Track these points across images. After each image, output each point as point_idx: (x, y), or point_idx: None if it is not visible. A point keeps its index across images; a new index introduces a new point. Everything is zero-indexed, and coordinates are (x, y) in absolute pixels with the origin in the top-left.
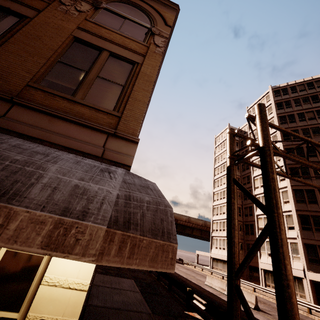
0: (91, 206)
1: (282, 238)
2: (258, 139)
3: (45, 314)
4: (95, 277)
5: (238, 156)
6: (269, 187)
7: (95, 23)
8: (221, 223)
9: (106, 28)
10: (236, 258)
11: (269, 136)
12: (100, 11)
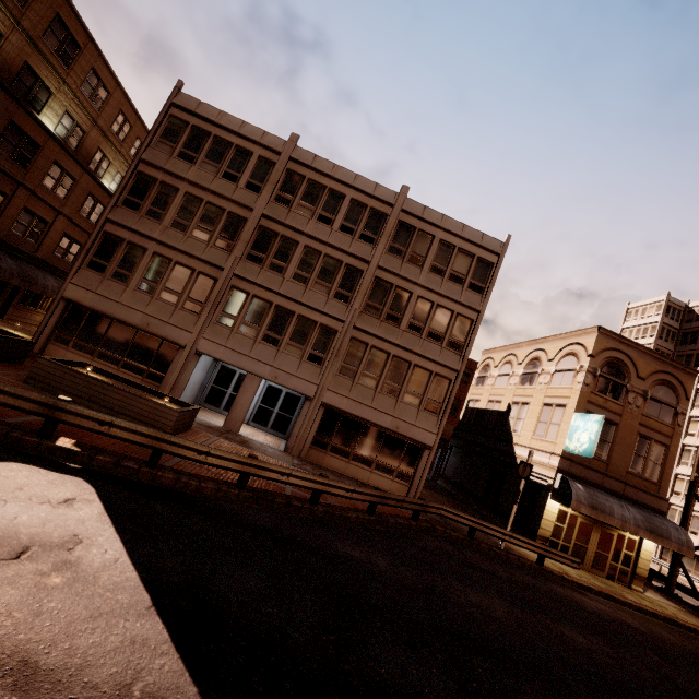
0: (682, 543)
1: None
2: None
3: (643, 556)
4: None
5: None
6: None
7: (646, 415)
8: None
9: (651, 419)
10: None
11: None
12: (647, 402)
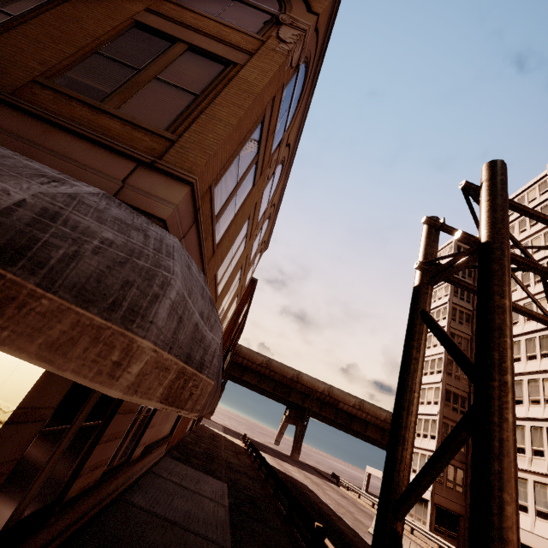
0: None
1: (502, 439)
2: (480, 228)
3: None
4: (162, 461)
5: (438, 267)
6: (489, 325)
7: (179, 4)
8: (421, 421)
9: (194, 12)
10: (402, 472)
11: (504, 222)
12: None
